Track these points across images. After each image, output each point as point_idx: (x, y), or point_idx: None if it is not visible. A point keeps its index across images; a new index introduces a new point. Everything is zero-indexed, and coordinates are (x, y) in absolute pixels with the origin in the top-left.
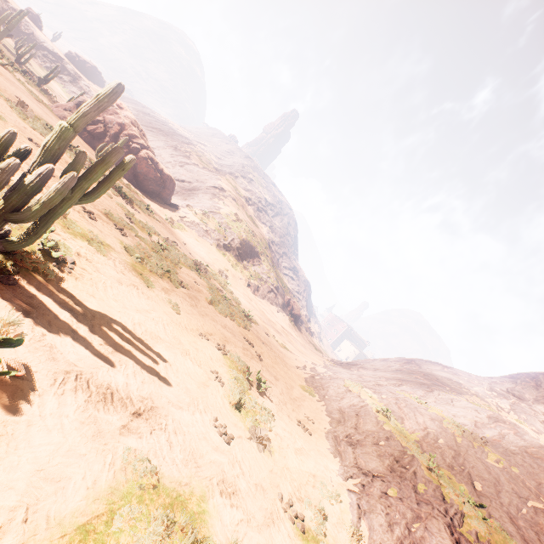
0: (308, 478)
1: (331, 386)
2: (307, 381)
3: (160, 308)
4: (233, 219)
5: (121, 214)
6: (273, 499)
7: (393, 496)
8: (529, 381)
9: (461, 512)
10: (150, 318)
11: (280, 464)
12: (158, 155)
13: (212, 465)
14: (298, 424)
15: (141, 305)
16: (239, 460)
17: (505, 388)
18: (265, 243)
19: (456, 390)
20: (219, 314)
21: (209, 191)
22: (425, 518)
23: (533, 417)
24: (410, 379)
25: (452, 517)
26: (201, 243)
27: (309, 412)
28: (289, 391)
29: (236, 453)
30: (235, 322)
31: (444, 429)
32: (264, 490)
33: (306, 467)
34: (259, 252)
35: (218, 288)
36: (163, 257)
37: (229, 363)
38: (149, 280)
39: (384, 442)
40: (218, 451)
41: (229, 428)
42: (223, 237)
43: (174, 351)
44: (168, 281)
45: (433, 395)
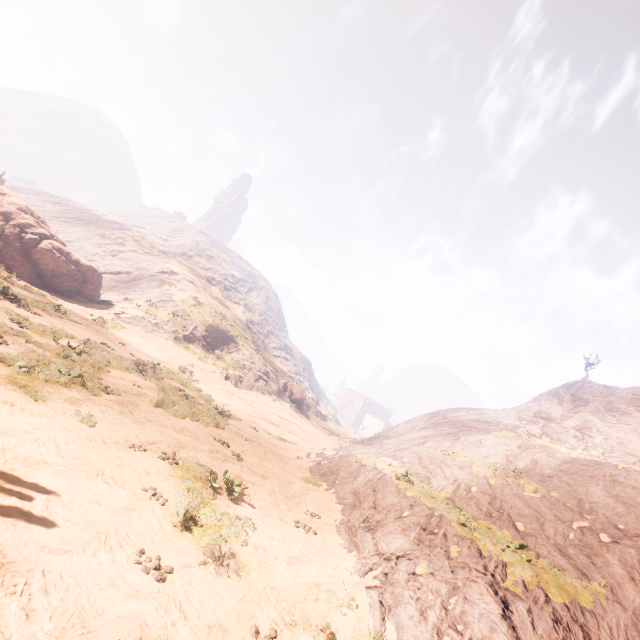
0: (309, 591)
1: (341, 467)
2: (312, 470)
3: (55, 424)
4: (192, 304)
5: (2, 319)
6: (240, 638)
7: (423, 574)
8: (551, 399)
9: (502, 562)
10: (29, 439)
11: (259, 585)
12: (79, 248)
13: (120, 621)
14: (296, 525)
15: (14, 425)
16: (179, 599)
17: (532, 414)
18: (241, 325)
19: (484, 430)
20: (173, 417)
21: (155, 278)
22: (463, 586)
23: (564, 435)
24: (436, 433)
25: (493, 572)
26: (150, 340)
27: (314, 506)
28: (284, 488)
29: (176, 591)
30: (200, 423)
31: (475, 475)
32: (226, 630)
33: (305, 577)
34: (235, 335)
35: (177, 388)
36: (78, 362)
37: (182, 473)
38: (38, 392)
39: (408, 512)
40: (139, 597)
41: (167, 559)
42: (182, 327)
43: (72, 475)
44: (81, 390)
45: (460, 442)
